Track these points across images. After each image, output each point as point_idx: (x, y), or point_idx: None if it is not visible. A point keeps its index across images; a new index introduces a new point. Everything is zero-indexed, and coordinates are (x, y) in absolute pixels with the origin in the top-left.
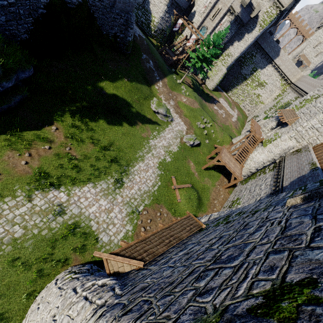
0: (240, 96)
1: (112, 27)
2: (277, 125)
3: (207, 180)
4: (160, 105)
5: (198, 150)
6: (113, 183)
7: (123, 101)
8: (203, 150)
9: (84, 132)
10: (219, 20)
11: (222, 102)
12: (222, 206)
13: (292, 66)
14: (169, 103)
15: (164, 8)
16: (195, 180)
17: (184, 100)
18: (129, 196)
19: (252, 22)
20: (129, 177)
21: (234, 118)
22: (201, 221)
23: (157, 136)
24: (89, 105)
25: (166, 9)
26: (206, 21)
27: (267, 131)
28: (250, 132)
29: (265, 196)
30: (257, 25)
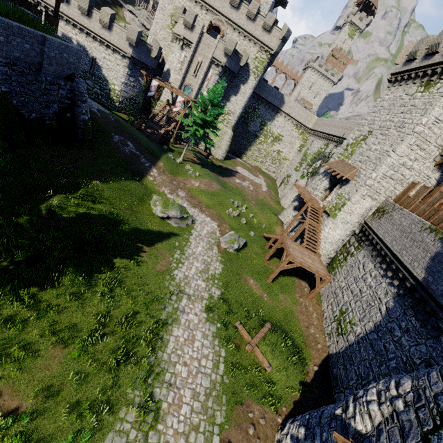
0: (258, 158)
1: (46, 104)
2: (331, 183)
3: (283, 298)
4: (168, 204)
5: (247, 253)
6: (137, 422)
7: (103, 220)
8: (253, 249)
9: (30, 327)
10: (204, 75)
11: (242, 171)
12: (324, 333)
13: (303, 111)
14: (178, 196)
15: (125, 71)
16: (268, 308)
17: (196, 184)
18: (183, 430)
19: (244, 72)
20: (166, 377)
21: (264, 187)
22: (359, 430)
23: (183, 258)
24: (30, 256)
25: (129, 72)
26: (187, 79)
27: (321, 194)
28: (297, 201)
29: (393, 301)
30: (251, 74)
